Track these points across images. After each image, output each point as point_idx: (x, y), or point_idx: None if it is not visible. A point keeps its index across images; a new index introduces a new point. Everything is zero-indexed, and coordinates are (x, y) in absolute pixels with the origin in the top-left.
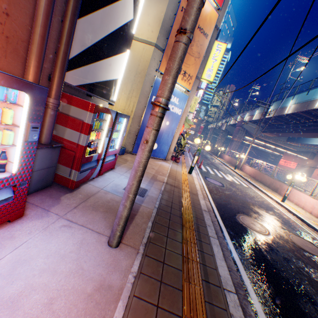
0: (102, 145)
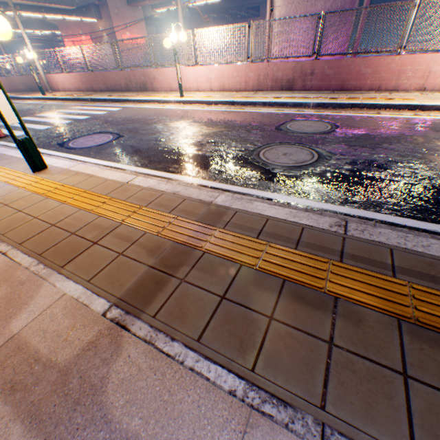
0: None
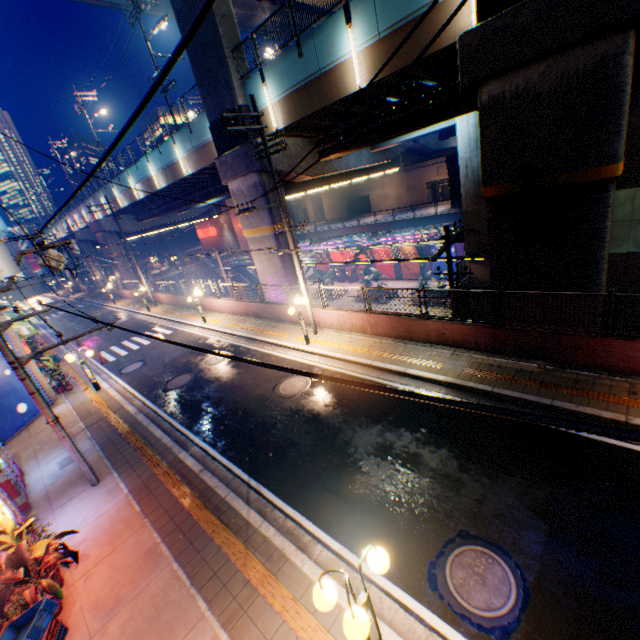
0: (7, 467)
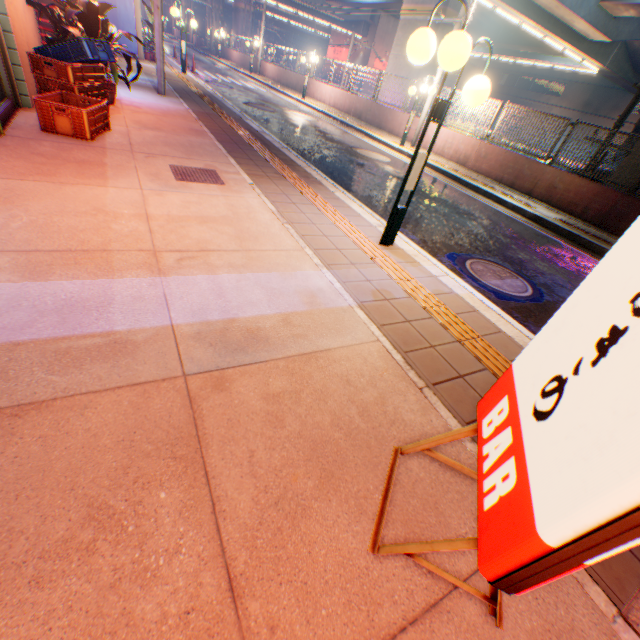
0: None
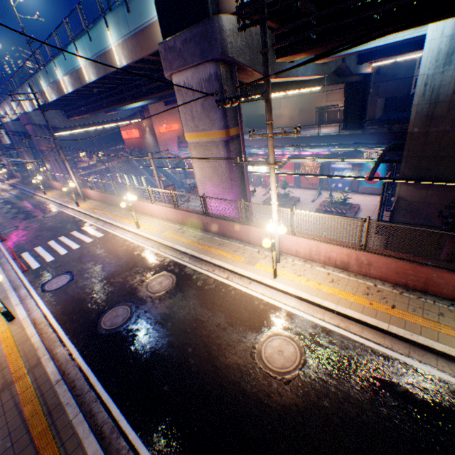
0: None
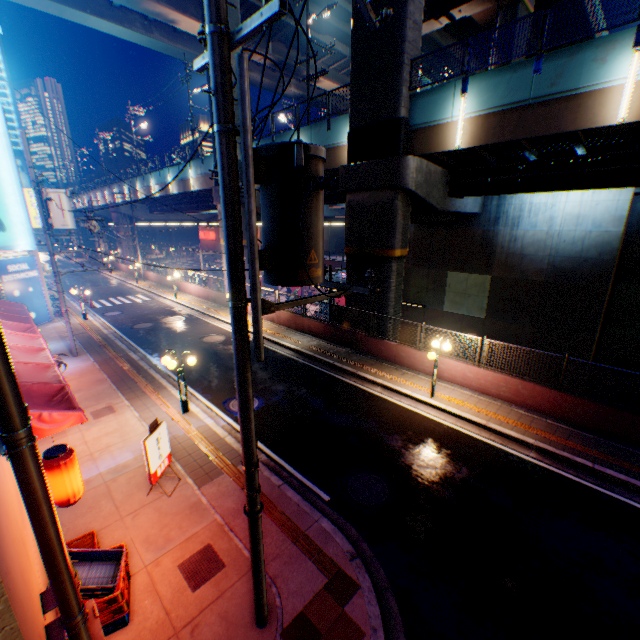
0: None
